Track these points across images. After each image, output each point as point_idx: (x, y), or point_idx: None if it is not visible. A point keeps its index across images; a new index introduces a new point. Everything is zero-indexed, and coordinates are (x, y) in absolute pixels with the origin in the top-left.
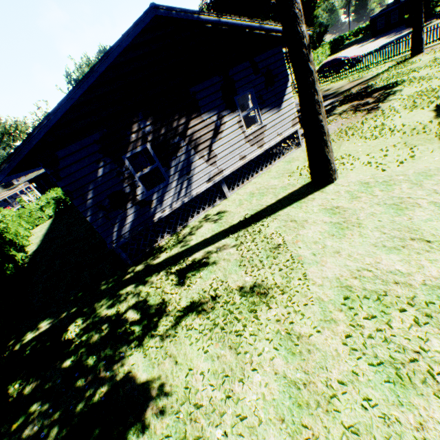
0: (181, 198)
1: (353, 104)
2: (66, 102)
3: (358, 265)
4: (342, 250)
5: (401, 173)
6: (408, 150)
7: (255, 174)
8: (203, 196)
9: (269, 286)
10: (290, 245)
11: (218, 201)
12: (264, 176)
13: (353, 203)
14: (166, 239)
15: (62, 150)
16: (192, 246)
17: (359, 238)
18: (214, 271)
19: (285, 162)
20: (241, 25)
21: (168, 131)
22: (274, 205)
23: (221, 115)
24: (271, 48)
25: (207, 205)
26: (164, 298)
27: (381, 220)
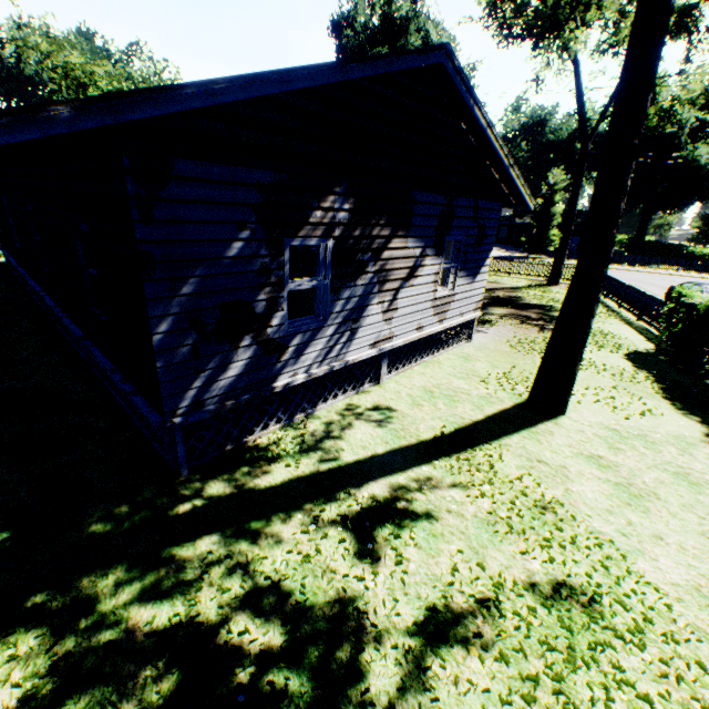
0: (329, 360)
1: (511, 311)
2: (274, 80)
3: (708, 567)
4: (664, 535)
5: (652, 429)
6: (635, 400)
7: (419, 358)
8: (354, 368)
9: (586, 588)
10: (569, 508)
11: (367, 385)
12: (433, 367)
13: (618, 455)
14: (272, 433)
15: (191, 161)
16: (352, 464)
17: (673, 519)
18: (441, 535)
19: (459, 357)
20: (498, 152)
21: (363, 236)
22: (487, 423)
23: (426, 252)
24: (495, 200)
25: (352, 386)
26: (344, 588)
27: (681, 494)
